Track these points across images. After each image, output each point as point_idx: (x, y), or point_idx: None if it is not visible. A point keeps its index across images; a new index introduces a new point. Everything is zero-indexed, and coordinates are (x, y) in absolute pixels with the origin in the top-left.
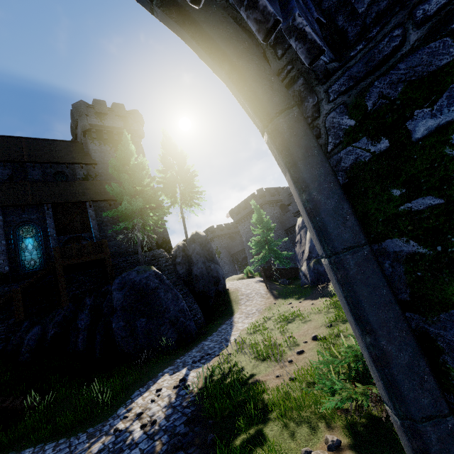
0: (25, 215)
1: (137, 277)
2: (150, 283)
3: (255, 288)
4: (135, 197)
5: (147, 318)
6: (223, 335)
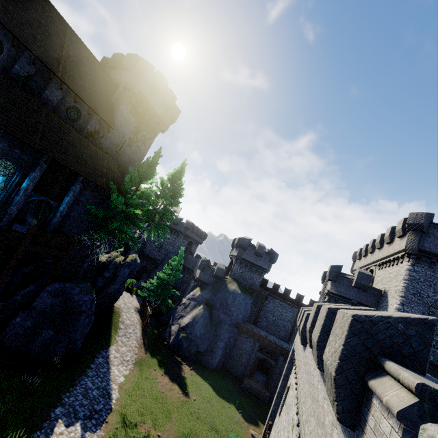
0: (19, 150)
1: (78, 296)
2: (83, 306)
3: (134, 321)
4: (126, 213)
5: (55, 332)
6: (104, 381)
